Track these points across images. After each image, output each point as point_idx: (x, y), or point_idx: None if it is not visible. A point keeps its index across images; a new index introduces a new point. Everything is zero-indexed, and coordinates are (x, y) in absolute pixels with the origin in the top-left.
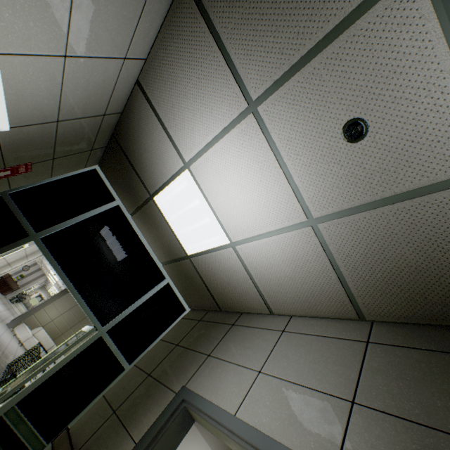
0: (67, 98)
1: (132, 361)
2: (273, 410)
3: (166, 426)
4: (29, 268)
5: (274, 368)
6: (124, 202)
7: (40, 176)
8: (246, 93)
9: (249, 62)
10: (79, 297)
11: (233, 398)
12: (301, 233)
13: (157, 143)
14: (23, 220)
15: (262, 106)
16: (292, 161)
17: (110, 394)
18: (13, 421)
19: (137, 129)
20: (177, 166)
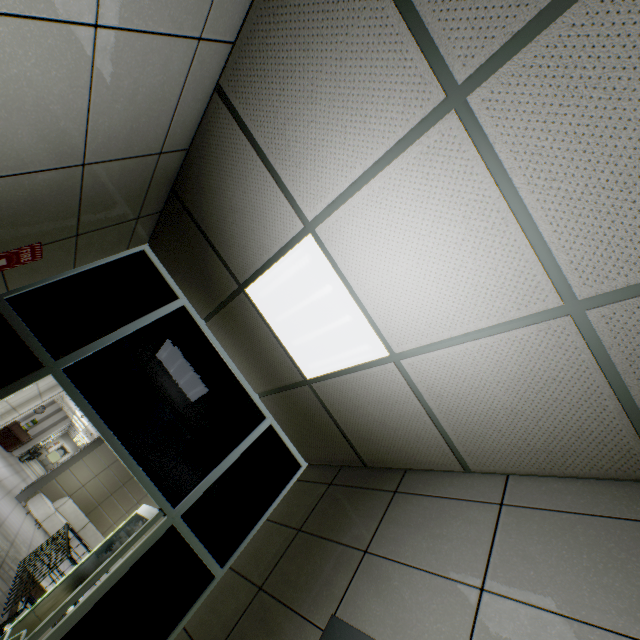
0: (100, 117)
1: (225, 560)
2: None
3: None
4: (45, 410)
5: (511, 583)
6: (192, 300)
7: (56, 266)
8: (442, 72)
9: (454, 6)
10: (133, 463)
11: None
12: (545, 330)
13: (254, 194)
14: (32, 341)
15: (478, 92)
16: (538, 194)
17: (195, 626)
18: None
19: (216, 173)
20: (291, 230)
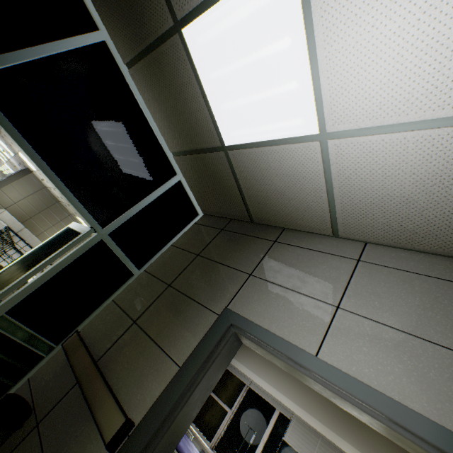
0: None
1: (141, 266)
2: (376, 361)
3: (216, 352)
4: None
5: (360, 307)
6: (114, 36)
7: None
8: None
9: None
10: (64, 188)
11: (306, 334)
12: None
13: None
14: None
15: None
16: None
17: (121, 300)
18: (7, 329)
19: None
20: None
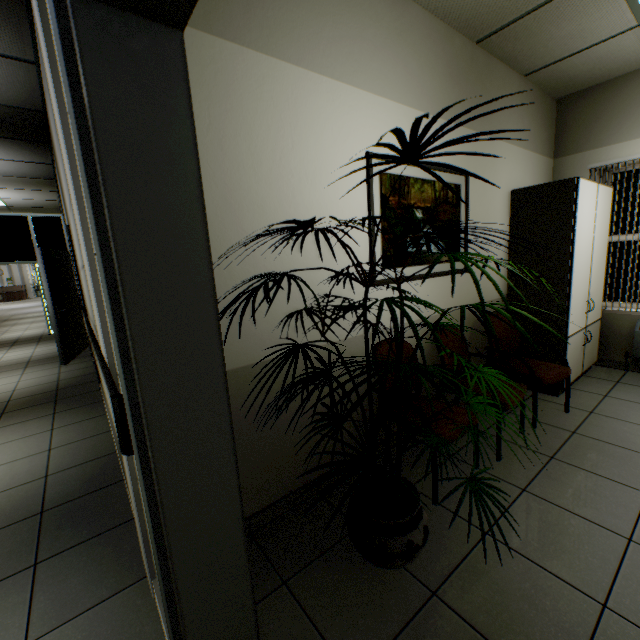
0: None
1: None
2: None
3: None
4: (2, 271)
5: None
6: None
7: None
8: None
9: None
10: (10, 263)
11: None
12: None
13: None
14: None
15: None
16: None
17: None
18: None
19: None
20: None
